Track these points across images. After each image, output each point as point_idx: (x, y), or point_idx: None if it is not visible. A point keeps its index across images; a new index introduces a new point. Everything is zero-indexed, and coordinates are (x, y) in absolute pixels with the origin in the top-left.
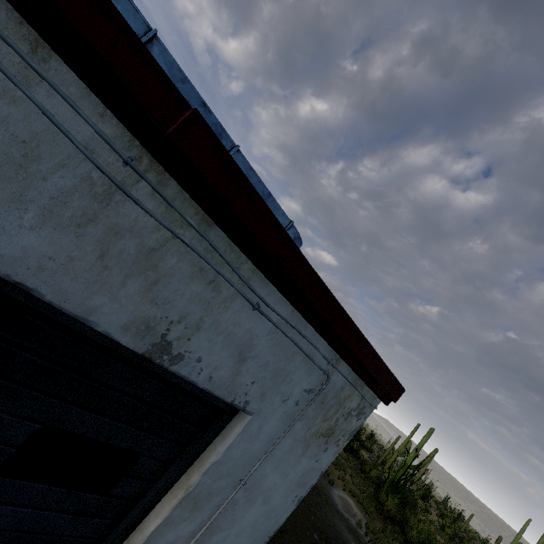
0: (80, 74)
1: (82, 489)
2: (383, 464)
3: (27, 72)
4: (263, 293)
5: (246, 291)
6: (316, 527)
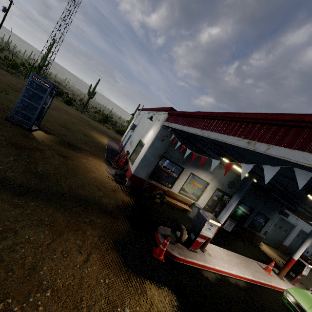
0: None
1: None
2: None
3: (311, 227)
4: None
5: None
6: None
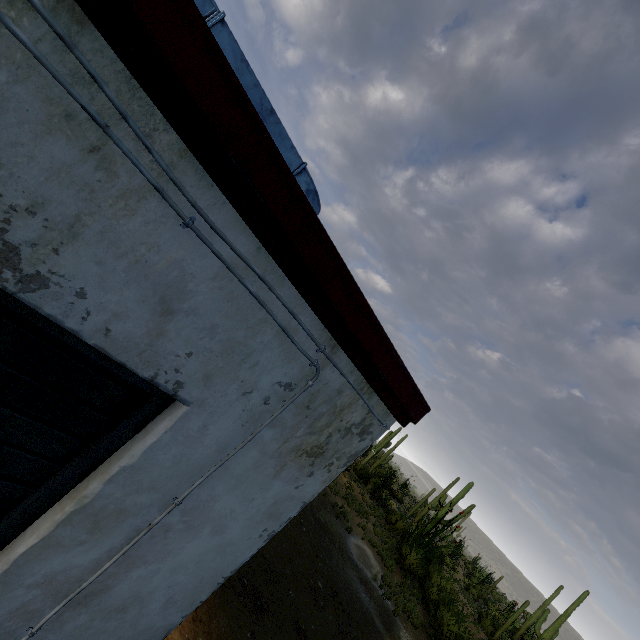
0: None
1: None
2: (413, 517)
3: None
4: (201, 201)
5: (169, 189)
6: (323, 575)
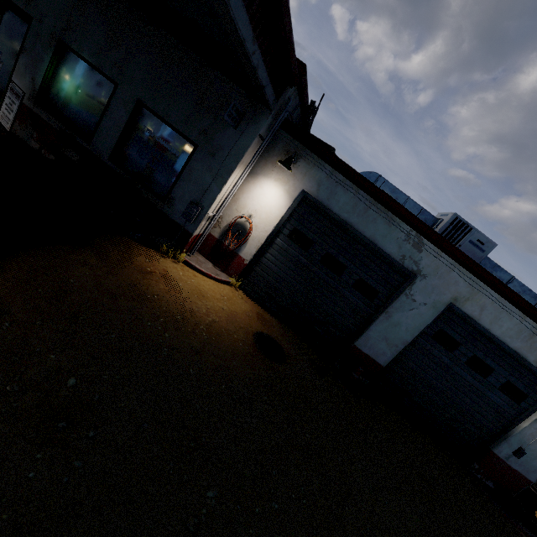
0: (532, 320)
1: (512, 400)
2: None
3: (522, 320)
4: None
5: None
6: None
